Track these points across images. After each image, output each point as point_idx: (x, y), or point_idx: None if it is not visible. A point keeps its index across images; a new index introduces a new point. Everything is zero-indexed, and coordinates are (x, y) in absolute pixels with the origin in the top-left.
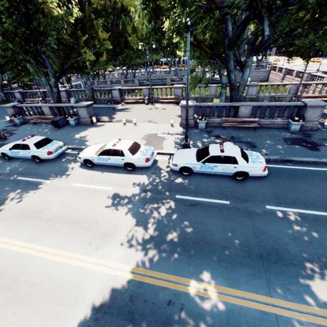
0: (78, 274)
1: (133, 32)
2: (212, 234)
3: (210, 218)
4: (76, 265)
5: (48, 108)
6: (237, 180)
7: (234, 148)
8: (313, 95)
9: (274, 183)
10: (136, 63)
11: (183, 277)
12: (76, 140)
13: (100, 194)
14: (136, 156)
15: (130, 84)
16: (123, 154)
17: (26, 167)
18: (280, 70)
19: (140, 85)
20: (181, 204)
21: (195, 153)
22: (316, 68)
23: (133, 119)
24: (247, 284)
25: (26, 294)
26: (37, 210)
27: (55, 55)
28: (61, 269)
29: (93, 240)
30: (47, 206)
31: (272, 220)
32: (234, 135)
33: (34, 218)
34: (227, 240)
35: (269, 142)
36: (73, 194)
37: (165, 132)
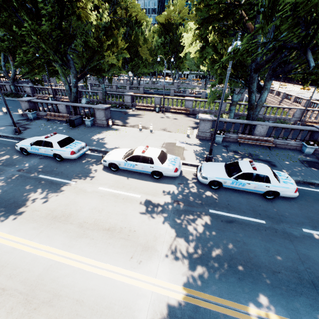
0: (125, 292)
1: (143, 44)
2: (257, 256)
3: (250, 237)
4: (121, 281)
5: (65, 106)
6: (266, 199)
7: (264, 167)
8: (316, 121)
9: (303, 205)
10: (143, 71)
11: (240, 303)
12: (94, 142)
13: (131, 201)
14: (165, 165)
15: (134, 90)
16: (152, 161)
17: (47, 165)
18: (277, 94)
19: (144, 93)
20: (217, 219)
21: (223, 167)
22: (307, 95)
23: (150, 126)
24: (308, 316)
25: (71, 312)
26: (66, 214)
27: (76, 57)
28: (105, 284)
29: (133, 253)
30: (76, 209)
31: (313, 245)
32: (251, 152)
33: (65, 223)
34: (274, 263)
35: (287, 163)
36: (102, 199)
37: (183, 142)
